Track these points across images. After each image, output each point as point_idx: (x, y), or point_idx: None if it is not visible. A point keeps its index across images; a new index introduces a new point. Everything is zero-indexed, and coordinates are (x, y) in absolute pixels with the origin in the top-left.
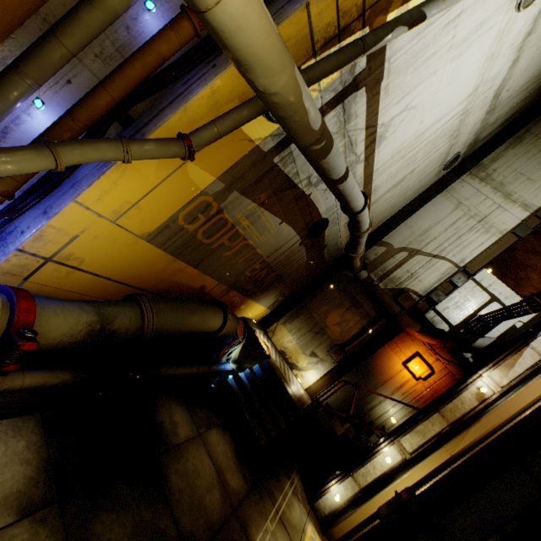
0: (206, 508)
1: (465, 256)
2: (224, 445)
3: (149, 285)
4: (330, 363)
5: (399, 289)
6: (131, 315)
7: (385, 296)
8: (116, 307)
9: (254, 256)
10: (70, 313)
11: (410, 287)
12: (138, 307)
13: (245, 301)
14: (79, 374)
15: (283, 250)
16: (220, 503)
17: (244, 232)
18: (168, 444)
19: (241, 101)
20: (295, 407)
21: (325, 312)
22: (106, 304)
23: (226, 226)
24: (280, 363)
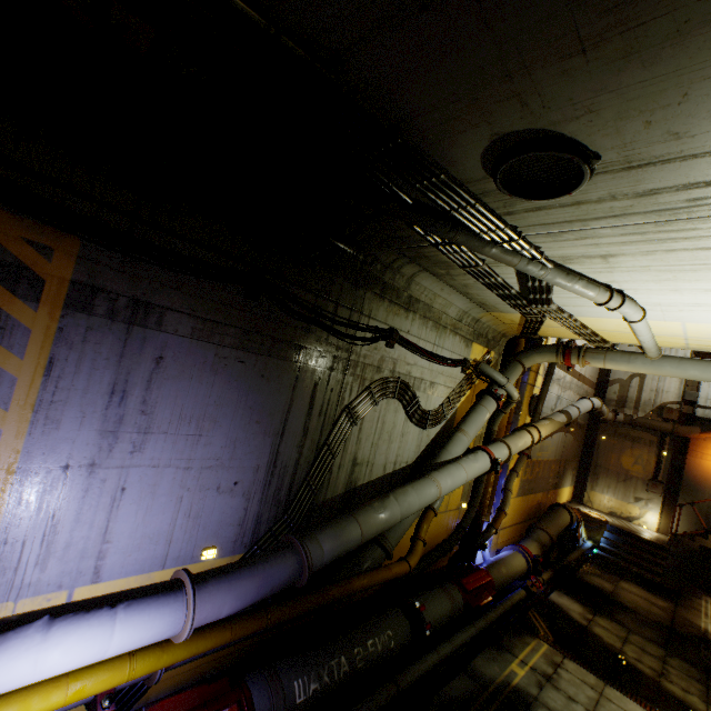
0: (655, 613)
1: (683, 353)
2: (635, 588)
3: (521, 518)
4: (656, 498)
5: (657, 408)
6: (542, 534)
7: (650, 422)
8: (534, 534)
9: (549, 464)
10: (530, 545)
11: (664, 401)
12: (540, 529)
13: (557, 492)
14: (551, 570)
15: (559, 446)
16: (661, 611)
17: (541, 458)
18: (607, 591)
19: (524, 423)
20: (658, 546)
21: (616, 460)
22: (531, 535)
23: (534, 463)
24: (618, 522)
